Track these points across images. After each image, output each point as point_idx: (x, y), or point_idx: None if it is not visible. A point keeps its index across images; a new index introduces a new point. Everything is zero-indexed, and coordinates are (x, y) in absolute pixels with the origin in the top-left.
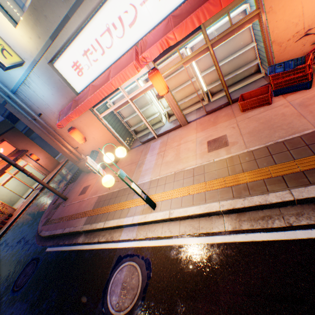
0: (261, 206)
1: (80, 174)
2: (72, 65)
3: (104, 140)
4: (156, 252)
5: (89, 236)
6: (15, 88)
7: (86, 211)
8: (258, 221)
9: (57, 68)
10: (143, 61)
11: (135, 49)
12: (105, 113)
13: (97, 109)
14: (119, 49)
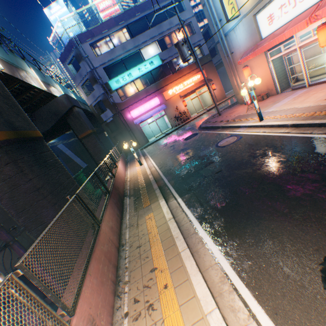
0: (308, 125)
1: (235, 105)
2: (267, 16)
3: (262, 80)
4: (246, 135)
5: (222, 130)
6: (226, 33)
7: (227, 120)
8: (300, 131)
9: (257, 19)
10: (314, 19)
11: (317, 5)
12: (273, 57)
13: (270, 53)
14: (308, 3)
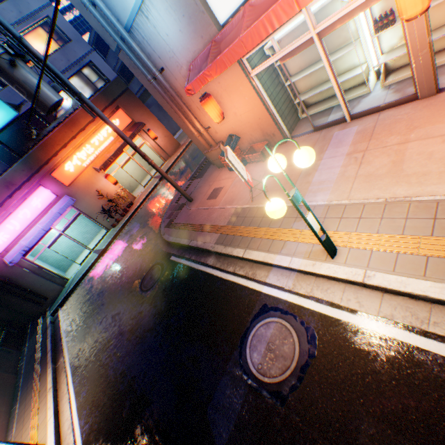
0: None
1: (208, 168)
2: None
3: (250, 118)
4: (326, 325)
5: (222, 261)
6: (128, 22)
7: (218, 226)
8: None
9: None
10: None
11: None
12: (261, 67)
13: (248, 58)
14: None
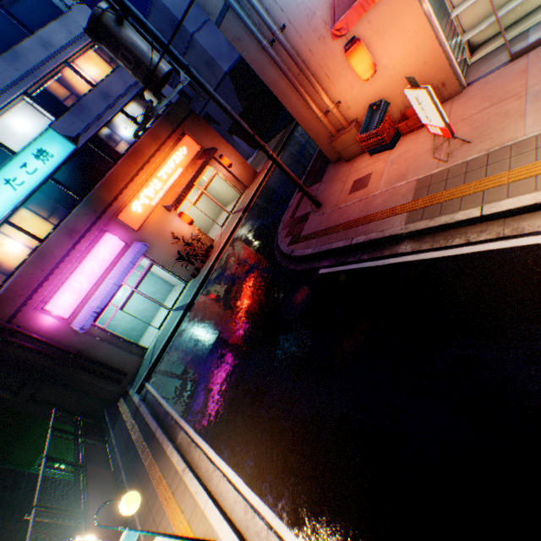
0: None
1: (324, 170)
2: None
3: (408, 67)
4: None
5: (430, 241)
6: None
7: (396, 207)
8: None
9: None
10: None
11: None
12: None
13: None
14: None
